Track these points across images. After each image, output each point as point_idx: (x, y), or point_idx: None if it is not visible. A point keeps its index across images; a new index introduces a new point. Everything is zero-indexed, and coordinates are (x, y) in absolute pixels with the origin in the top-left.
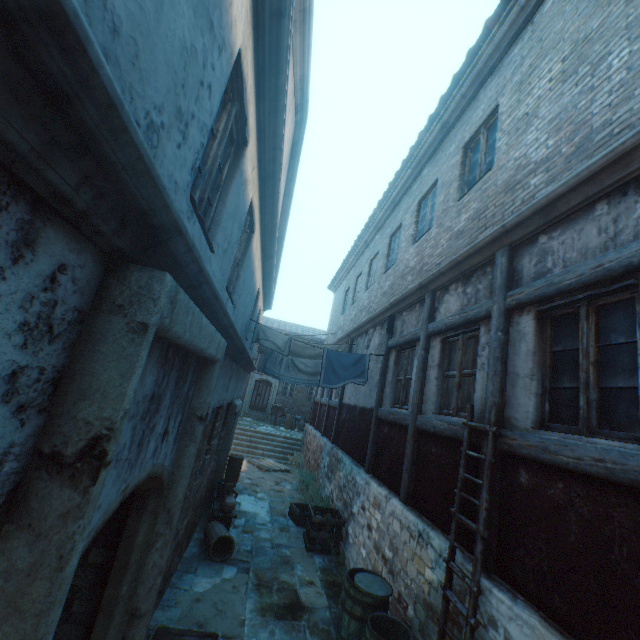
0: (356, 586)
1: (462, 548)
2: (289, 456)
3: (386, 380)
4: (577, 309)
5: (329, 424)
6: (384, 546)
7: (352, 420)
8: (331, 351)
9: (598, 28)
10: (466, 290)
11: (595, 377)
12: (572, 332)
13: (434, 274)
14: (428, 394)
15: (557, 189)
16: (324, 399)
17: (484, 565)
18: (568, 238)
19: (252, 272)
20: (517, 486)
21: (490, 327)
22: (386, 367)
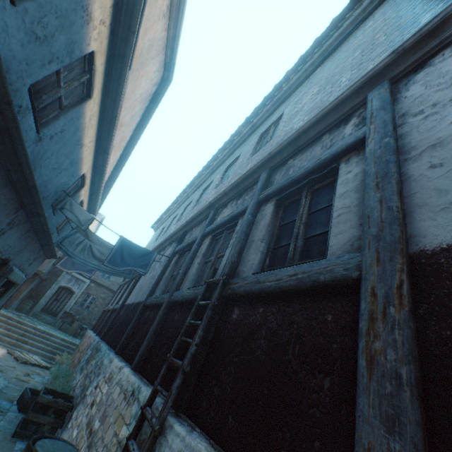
0: (33, 451)
1: (163, 389)
2: (57, 355)
3: (164, 276)
4: (301, 195)
5: (107, 324)
6: (96, 418)
7: (125, 315)
8: (126, 240)
9: (338, 71)
10: (238, 202)
11: (303, 232)
12: (295, 211)
13: (221, 194)
14: (189, 275)
15: (304, 125)
16: (112, 305)
17: (177, 403)
18: (305, 156)
19: (79, 140)
20: (229, 323)
21: (245, 214)
22: (167, 266)
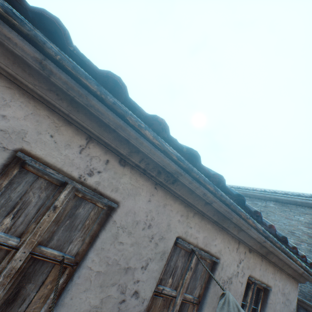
0: None
1: None
2: None
3: None
4: None
5: None
6: None
7: None
8: None
9: None
10: None
11: None
12: None
13: None
14: None
15: None
16: None
17: None
18: None
19: None
20: None
21: None
22: None
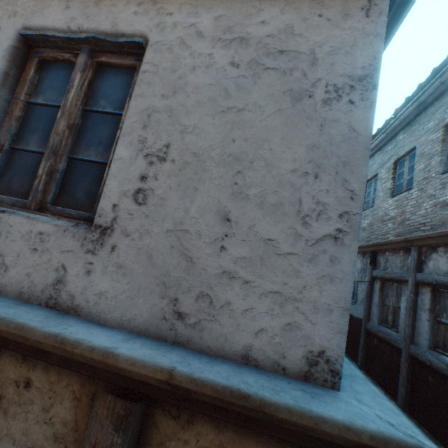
0: None
1: None
2: None
3: (372, 301)
4: None
5: None
6: None
7: None
8: None
9: None
10: None
11: None
12: None
13: (421, 236)
14: (420, 330)
15: None
16: None
17: None
18: None
19: None
20: None
21: None
22: (371, 291)
